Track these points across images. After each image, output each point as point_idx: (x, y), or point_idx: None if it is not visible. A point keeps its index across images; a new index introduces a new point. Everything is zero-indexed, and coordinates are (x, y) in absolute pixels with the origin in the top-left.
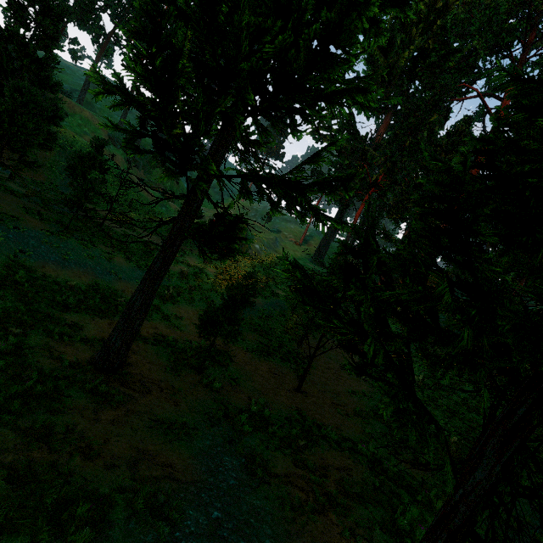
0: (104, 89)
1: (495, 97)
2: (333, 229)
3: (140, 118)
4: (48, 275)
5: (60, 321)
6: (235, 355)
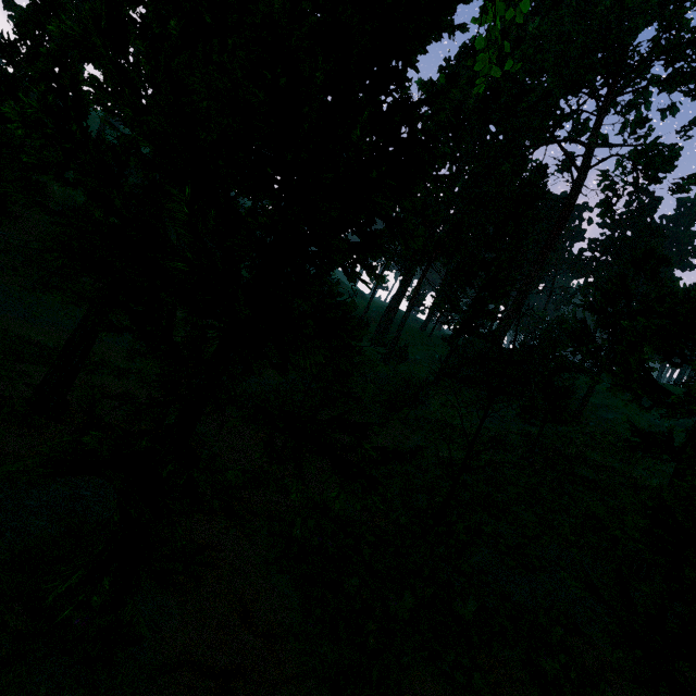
0: (23, 124)
1: (578, 143)
2: (396, 301)
3: (62, 151)
4: (12, 330)
5: (7, 368)
6: None
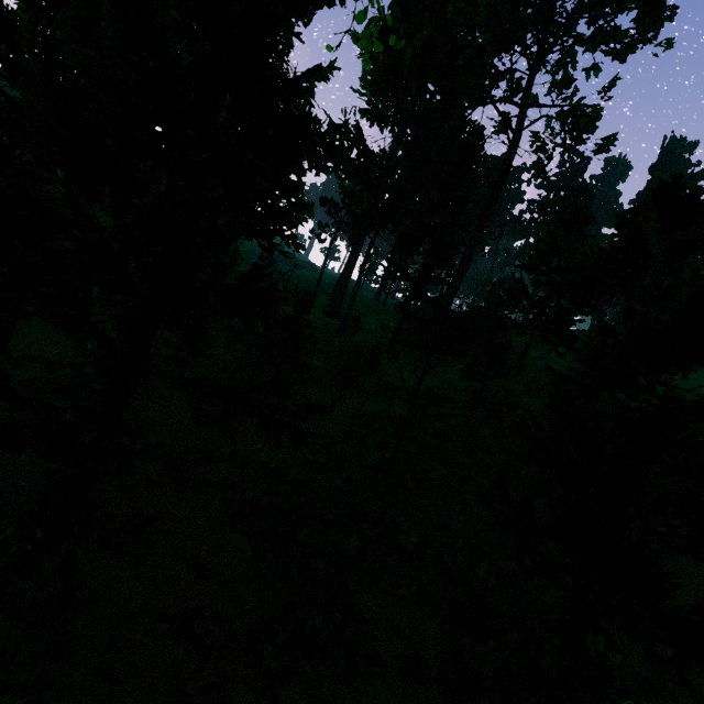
0: None
1: (512, 103)
2: (347, 271)
3: None
4: None
5: None
6: (135, 389)
